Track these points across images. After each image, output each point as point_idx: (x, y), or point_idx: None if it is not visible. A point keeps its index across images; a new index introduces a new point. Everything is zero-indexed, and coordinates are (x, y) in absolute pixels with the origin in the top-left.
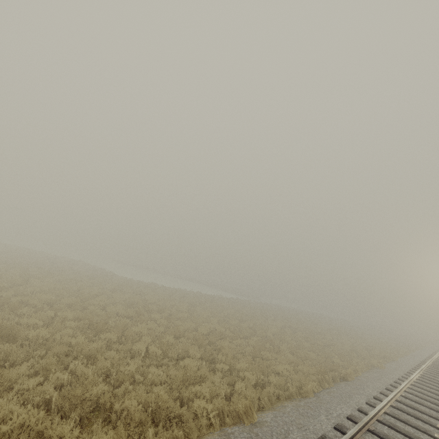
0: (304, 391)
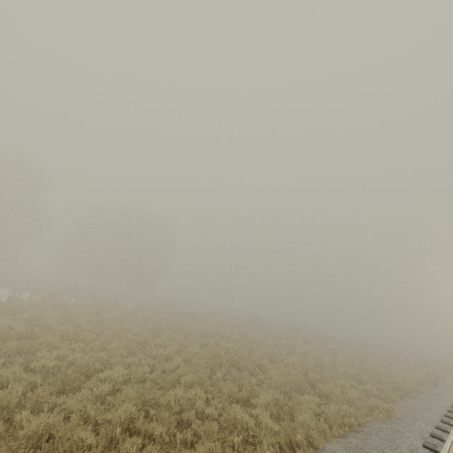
0: None
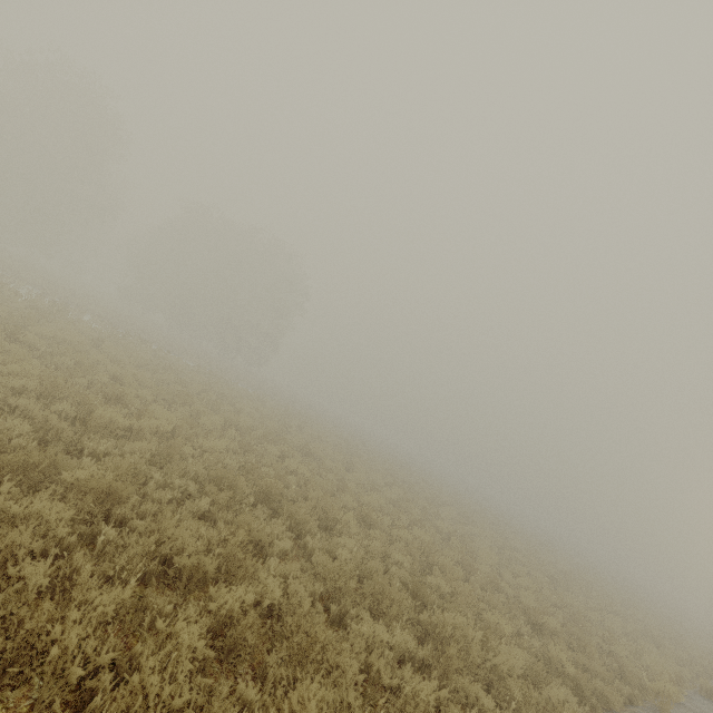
0: None
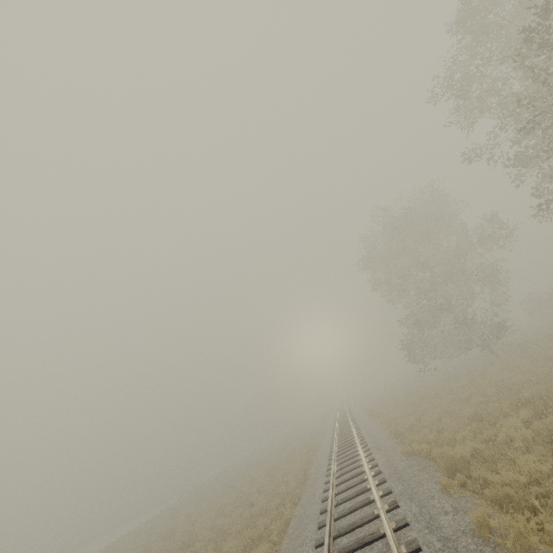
0: (311, 461)
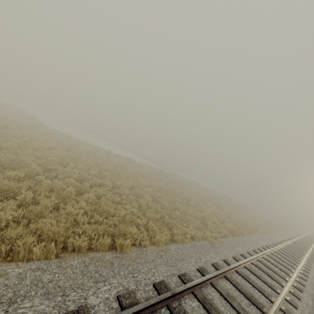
0: None
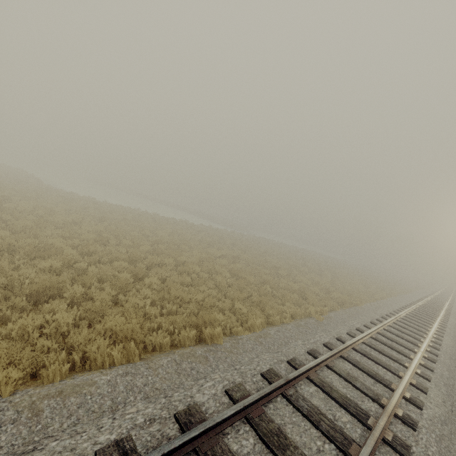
0: None
